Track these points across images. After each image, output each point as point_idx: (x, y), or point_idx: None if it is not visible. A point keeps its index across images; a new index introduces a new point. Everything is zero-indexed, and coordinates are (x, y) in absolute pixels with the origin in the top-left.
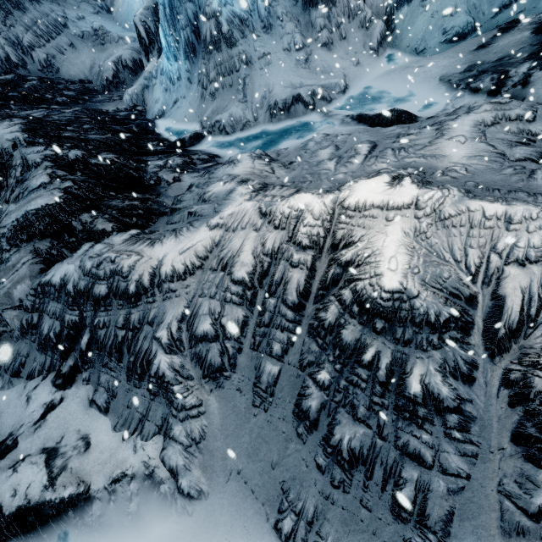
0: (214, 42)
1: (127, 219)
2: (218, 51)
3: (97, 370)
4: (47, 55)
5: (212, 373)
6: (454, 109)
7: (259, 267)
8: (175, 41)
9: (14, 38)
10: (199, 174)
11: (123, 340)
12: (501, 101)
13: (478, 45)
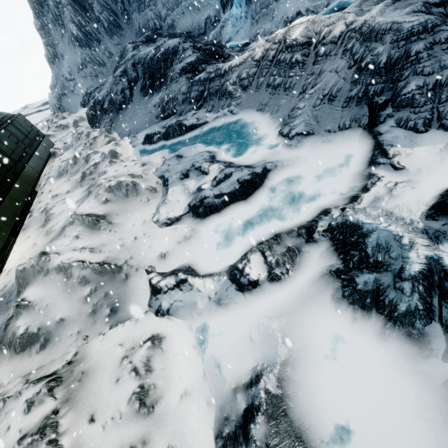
0: None
1: None
2: None
3: (208, 103)
4: (171, 20)
5: (244, 88)
6: None
7: (262, 55)
8: None
9: (157, 12)
10: None
11: (218, 89)
12: None
13: None
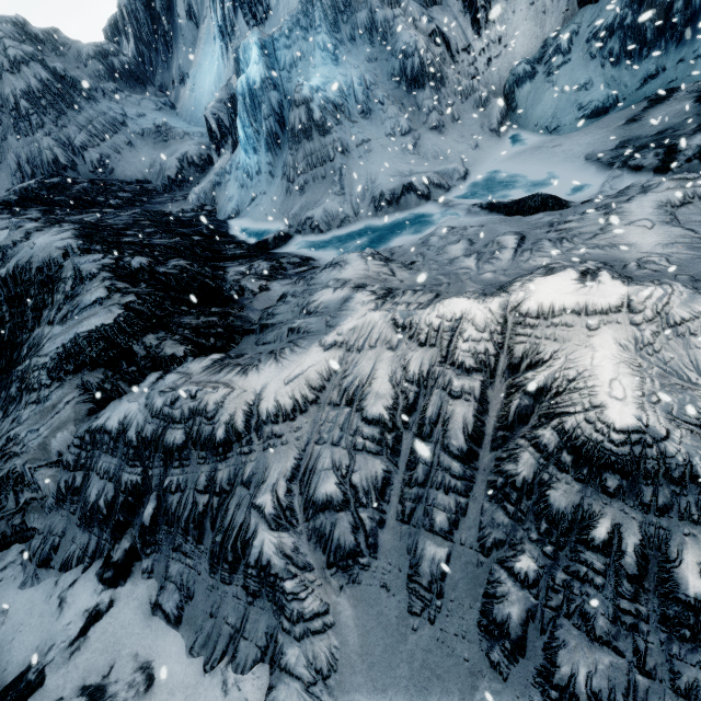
0: (304, 131)
1: (203, 340)
2: (308, 140)
3: (165, 556)
4: (101, 155)
5: (341, 560)
6: (614, 191)
7: (402, 399)
8: (255, 133)
9: (66, 139)
10: (291, 281)
11: (205, 510)
12: (688, 176)
13: (627, 119)
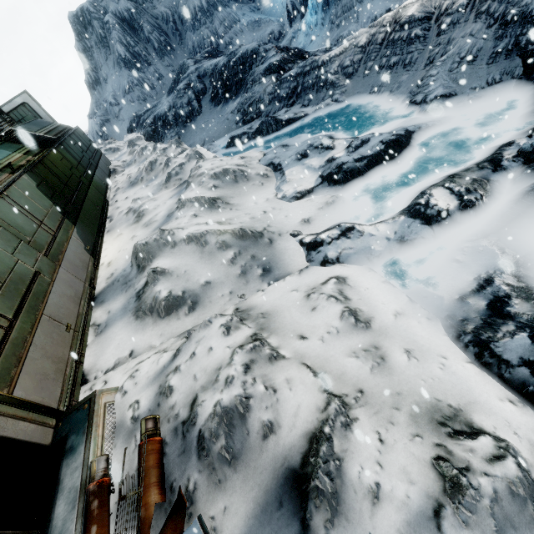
0: None
1: None
2: None
3: (303, 98)
4: (229, 37)
5: (349, 76)
6: None
7: (368, 40)
8: (317, 2)
9: (214, 30)
10: None
11: (315, 82)
12: None
13: None
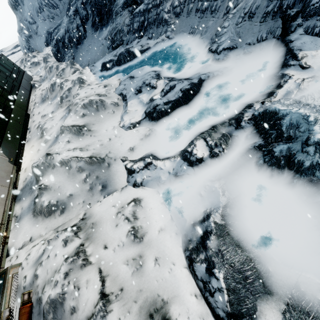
0: None
1: None
2: None
3: (149, 31)
4: None
5: (177, 15)
6: None
7: None
8: None
9: None
10: None
11: (155, 19)
12: None
13: None
